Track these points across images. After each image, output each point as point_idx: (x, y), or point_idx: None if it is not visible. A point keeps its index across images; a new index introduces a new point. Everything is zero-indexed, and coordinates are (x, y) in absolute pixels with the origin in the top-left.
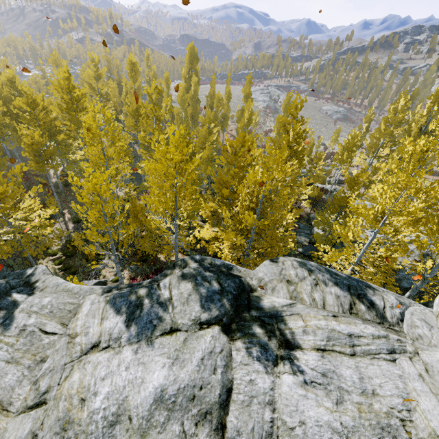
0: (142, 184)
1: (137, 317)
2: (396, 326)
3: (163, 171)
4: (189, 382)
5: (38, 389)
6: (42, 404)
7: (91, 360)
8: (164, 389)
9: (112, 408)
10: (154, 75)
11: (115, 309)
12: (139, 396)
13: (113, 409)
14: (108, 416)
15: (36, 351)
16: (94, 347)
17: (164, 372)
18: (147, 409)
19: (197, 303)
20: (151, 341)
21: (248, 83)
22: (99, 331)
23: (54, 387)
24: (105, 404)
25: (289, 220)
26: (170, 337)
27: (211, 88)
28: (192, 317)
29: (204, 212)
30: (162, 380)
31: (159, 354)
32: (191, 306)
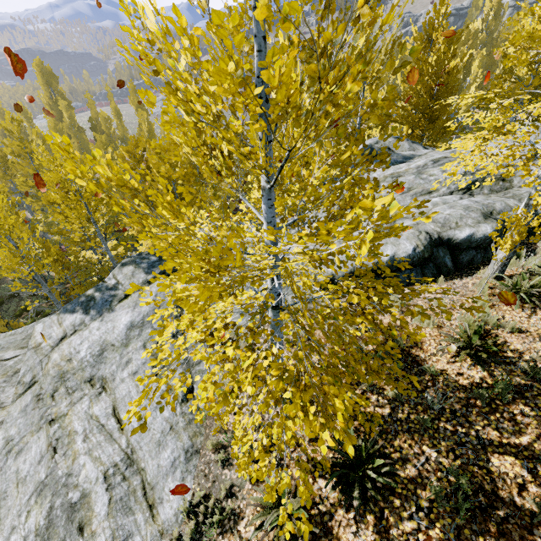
0: (50, 240)
1: (93, 305)
2: (291, 229)
3: (58, 178)
4: (150, 309)
5: (24, 383)
6: (34, 384)
7: (64, 343)
8: (133, 321)
9: (96, 349)
10: (1, 112)
11: (70, 312)
12: (115, 334)
13: (97, 349)
14: (95, 353)
15: (5, 372)
16: (62, 339)
17: (130, 315)
18: (124, 335)
19: (141, 273)
20: (112, 310)
21: (133, 93)
22: (62, 330)
23: (39, 373)
24: (89, 351)
25: (218, 206)
26: (127, 300)
27: (91, 110)
28: (140, 282)
29: (132, 229)
30: (129, 319)
31: (121, 311)
32: (137, 277)
